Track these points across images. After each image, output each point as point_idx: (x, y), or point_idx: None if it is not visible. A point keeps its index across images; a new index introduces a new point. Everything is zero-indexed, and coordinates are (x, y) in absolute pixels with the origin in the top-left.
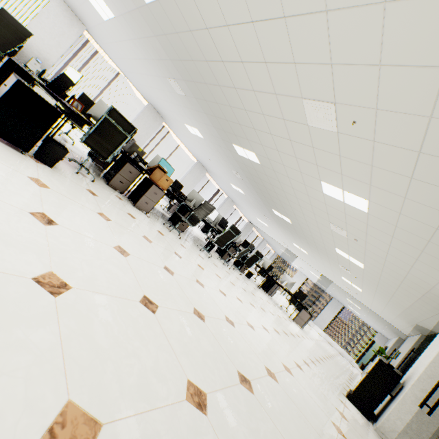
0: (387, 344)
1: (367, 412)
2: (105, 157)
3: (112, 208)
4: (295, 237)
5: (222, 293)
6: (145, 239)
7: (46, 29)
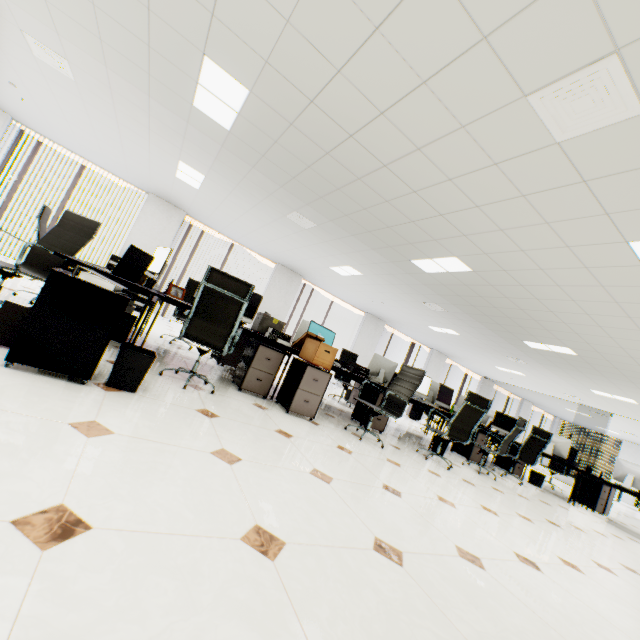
0: None
1: None
2: (220, 347)
3: (246, 430)
4: (593, 378)
5: (528, 565)
6: (317, 476)
7: (147, 233)
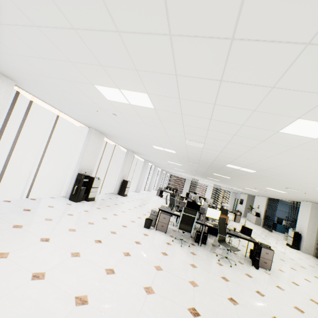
0: (239, 197)
1: (297, 248)
2: None
3: None
4: (212, 180)
5: None
6: None
7: (90, 153)
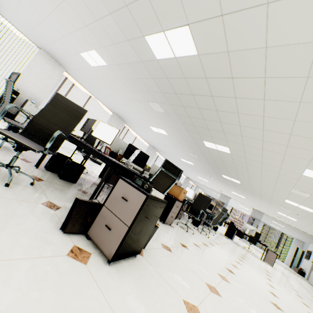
0: (307, 248)
1: None
2: None
3: (183, 254)
4: (237, 189)
5: (275, 296)
6: (224, 280)
7: (35, 76)
